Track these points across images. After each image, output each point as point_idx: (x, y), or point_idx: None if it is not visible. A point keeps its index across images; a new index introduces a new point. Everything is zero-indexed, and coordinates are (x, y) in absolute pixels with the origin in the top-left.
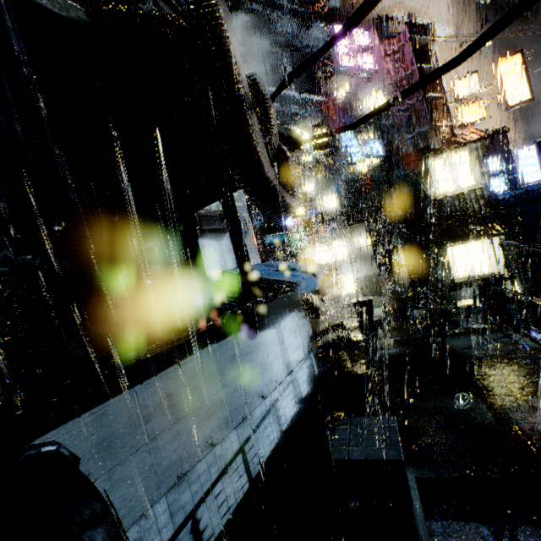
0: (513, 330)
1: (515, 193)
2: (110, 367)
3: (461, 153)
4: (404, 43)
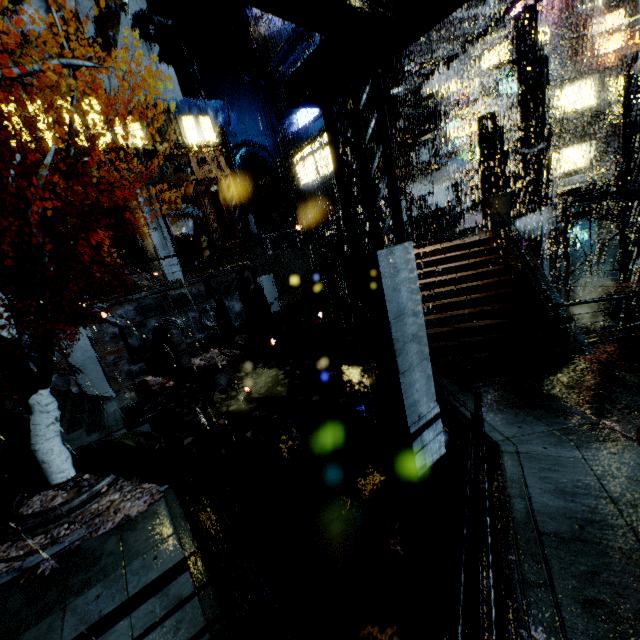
0: None
1: None
2: (413, 169)
3: (588, 81)
4: None
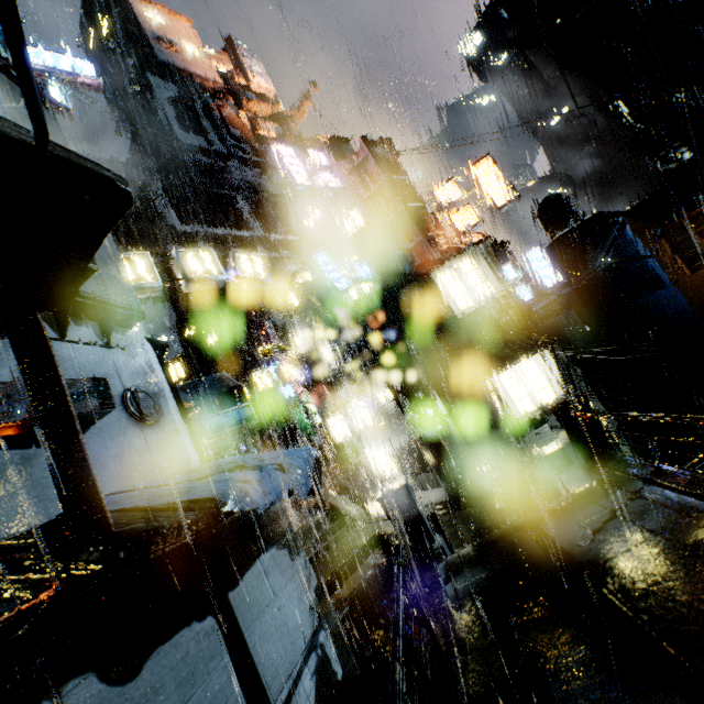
0: (640, 481)
1: (541, 304)
2: None
3: (467, 260)
4: (365, 157)
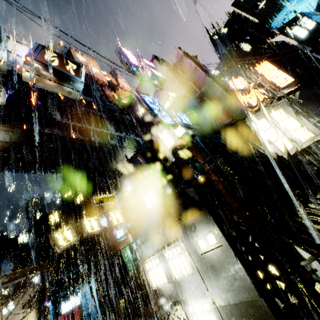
0: None
1: None
2: None
3: (277, 111)
4: (180, 58)
